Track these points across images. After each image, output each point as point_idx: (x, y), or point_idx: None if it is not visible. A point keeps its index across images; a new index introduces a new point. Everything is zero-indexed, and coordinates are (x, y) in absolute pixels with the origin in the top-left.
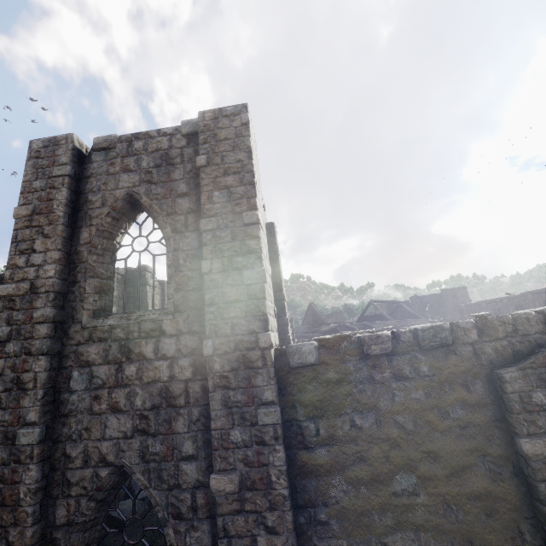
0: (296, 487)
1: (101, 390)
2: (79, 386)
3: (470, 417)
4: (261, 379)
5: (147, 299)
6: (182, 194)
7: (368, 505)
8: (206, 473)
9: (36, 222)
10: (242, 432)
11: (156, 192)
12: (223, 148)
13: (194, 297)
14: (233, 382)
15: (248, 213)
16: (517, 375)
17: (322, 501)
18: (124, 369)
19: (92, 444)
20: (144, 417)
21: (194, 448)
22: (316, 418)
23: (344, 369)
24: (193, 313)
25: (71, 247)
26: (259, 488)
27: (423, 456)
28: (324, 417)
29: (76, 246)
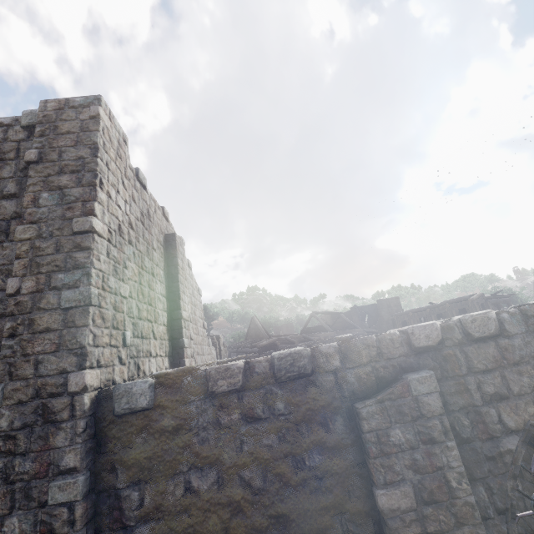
0: None
1: None
2: None
3: (328, 464)
4: (63, 436)
5: None
6: (8, 196)
7: None
8: None
9: None
10: (23, 518)
11: None
12: (62, 142)
13: None
14: (22, 444)
15: (80, 219)
16: (375, 410)
17: None
18: None
19: None
20: None
21: None
22: (142, 483)
23: (184, 413)
24: None
25: None
26: None
27: (271, 522)
28: (152, 481)
29: None
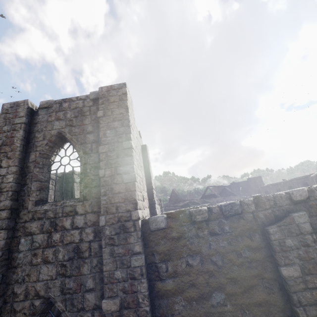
0: (155, 305)
1: (37, 250)
2: (24, 248)
3: (253, 256)
4: (133, 238)
5: (74, 191)
6: (89, 132)
7: (198, 314)
8: (101, 299)
9: (3, 150)
10: (122, 272)
11: (75, 131)
12: (112, 106)
13: (95, 191)
14: (116, 241)
15: (126, 142)
16: (276, 230)
17: (170, 313)
18: (53, 236)
19: (31, 284)
20: (63, 265)
21: (93, 283)
22: (166, 261)
23: (181, 230)
24: (94, 200)
25: (24, 164)
26: (132, 307)
27: (228, 281)
28: (171, 260)
29: (27, 163)
